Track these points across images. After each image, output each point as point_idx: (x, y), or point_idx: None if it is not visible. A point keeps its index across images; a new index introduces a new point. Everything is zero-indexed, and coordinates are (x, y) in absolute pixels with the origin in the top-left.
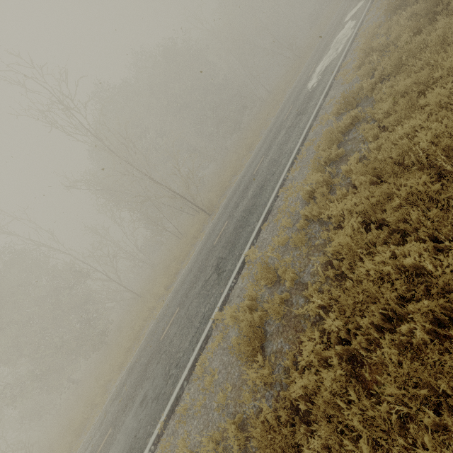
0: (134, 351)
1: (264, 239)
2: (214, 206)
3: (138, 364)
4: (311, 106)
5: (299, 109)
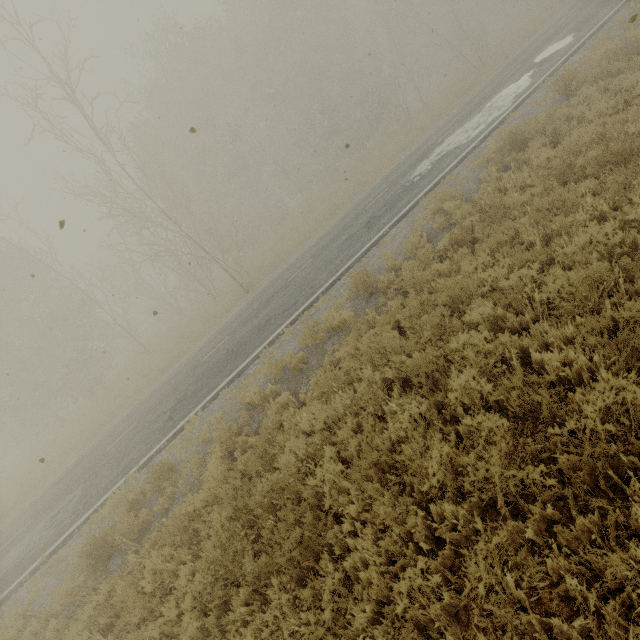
0: (99, 435)
1: (211, 411)
2: (253, 283)
3: (84, 461)
4: (379, 224)
5: (378, 211)
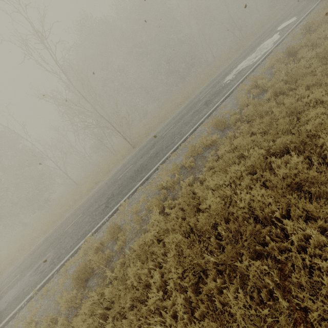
0: (55, 226)
1: (134, 198)
2: (137, 142)
3: (49, 239)
4: (213, 102)
5: (209, 98)
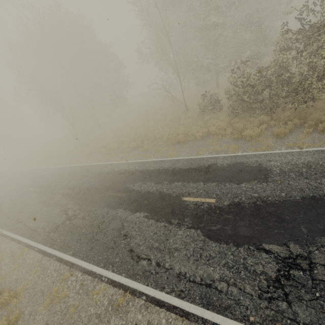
0: None
1: None
2: None
3: None
4: None
5: None
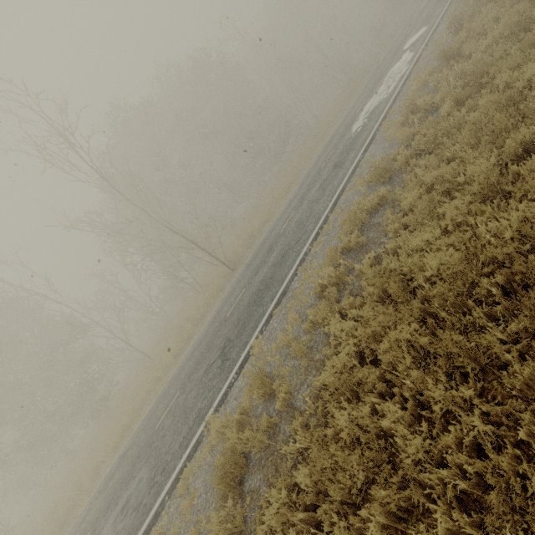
0: (131, 431)
1: (273, 329)
2: (237, 260)
3: (130, 452)
4: (349, 159)
5: (338, 158)
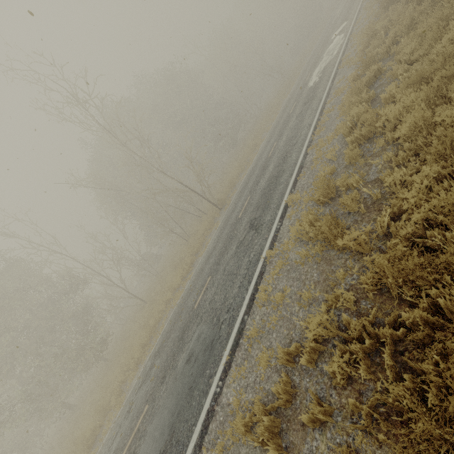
0: (155, 341)
1: (304, 184)
2: (224, 199)
3: (167, 342)
4: (319, 92)
5: (306, 99)
